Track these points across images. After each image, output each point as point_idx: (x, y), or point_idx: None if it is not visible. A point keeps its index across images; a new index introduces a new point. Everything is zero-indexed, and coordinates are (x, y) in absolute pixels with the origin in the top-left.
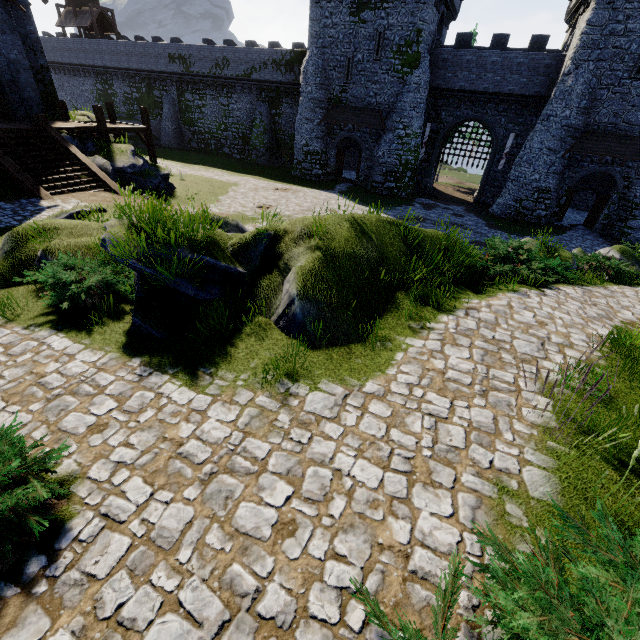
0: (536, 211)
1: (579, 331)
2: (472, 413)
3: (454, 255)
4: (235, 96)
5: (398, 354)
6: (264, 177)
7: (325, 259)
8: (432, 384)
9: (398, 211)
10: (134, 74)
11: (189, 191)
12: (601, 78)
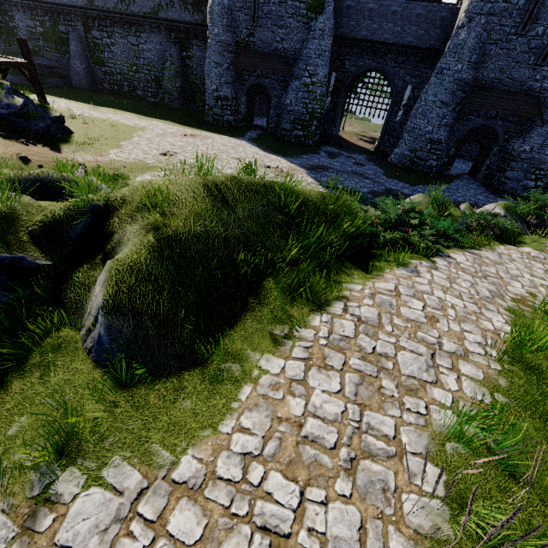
0: (428, 161)
1: (474, 327)
2: (329, 517)
3: (340, 223)
4: (144, 35)
5: (245, 388)
6: (175, 122)
7: (158, 245)
8: (280, 452)
9: (304, 159)
10: (35, 5)
11: (89, 135)
12: (491, 33)
